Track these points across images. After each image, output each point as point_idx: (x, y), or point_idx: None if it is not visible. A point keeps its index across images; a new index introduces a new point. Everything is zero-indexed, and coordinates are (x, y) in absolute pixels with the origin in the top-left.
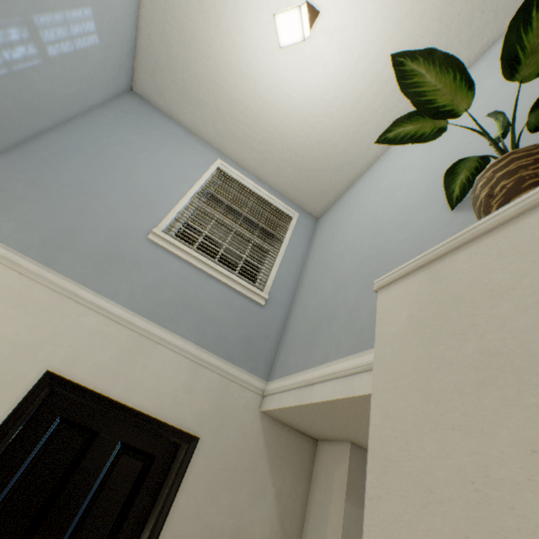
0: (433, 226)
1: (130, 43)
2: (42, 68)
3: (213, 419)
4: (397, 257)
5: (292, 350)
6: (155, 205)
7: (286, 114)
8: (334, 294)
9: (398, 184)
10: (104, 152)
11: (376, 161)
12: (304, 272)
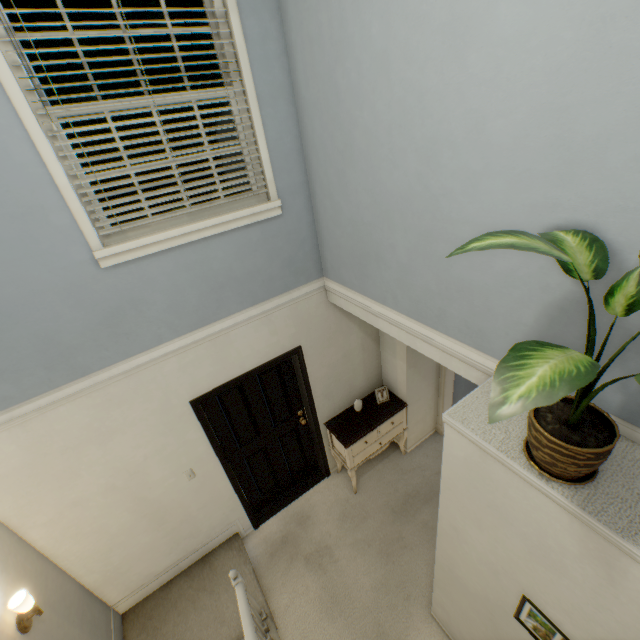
0: None
1: None
2: None
3: (302, 331)
4: (459, 243)
5: (340, 262)
6: (37, 214)
7: None
8: (376, 223)
9: (478, 12)
10: None
11: None
12: (302, 113)
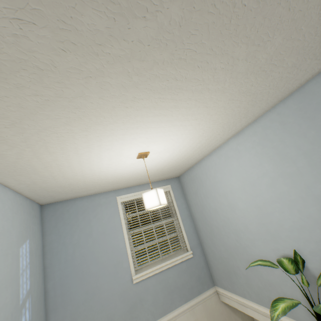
0: (272, 259)
1: (30, 204)
2: (31, 294)
3: (210, 320)
4: None
5: (220, 276)
6: (120, 263)
7: (146, 172)
8: (229, 257)
9: (234, 203)
10: (75, 263)
11: (203, 159)
12: (195, 221)
